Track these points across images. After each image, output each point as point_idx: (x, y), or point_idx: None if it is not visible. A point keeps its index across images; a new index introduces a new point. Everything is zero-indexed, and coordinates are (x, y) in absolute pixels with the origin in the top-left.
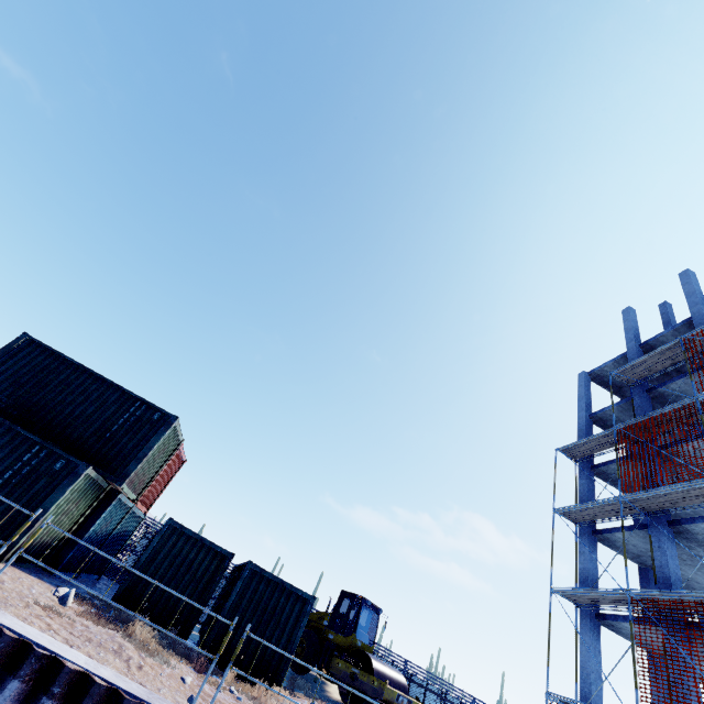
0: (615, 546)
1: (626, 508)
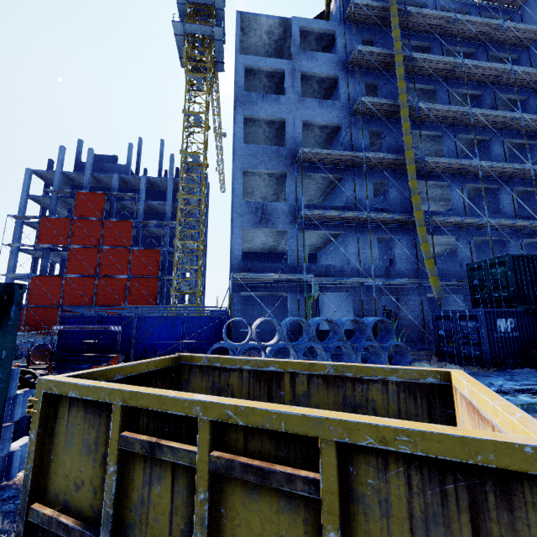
0: (27, 253)
1: (37, 246)
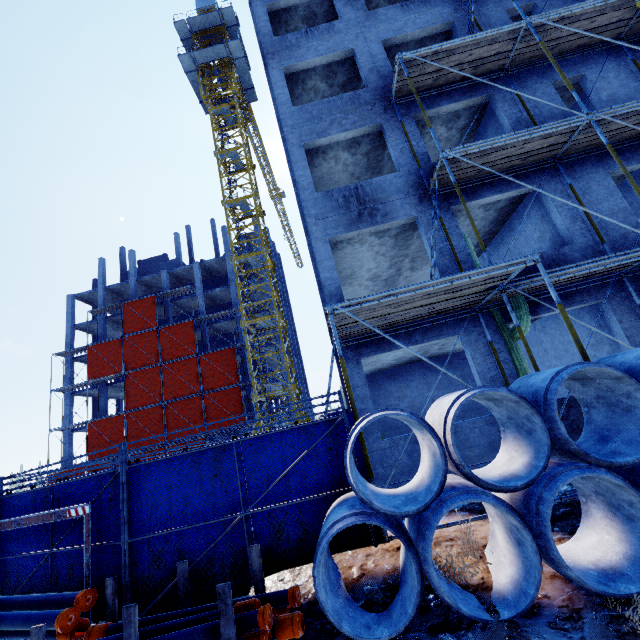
0: (83, 395)
1: (90, 384)
